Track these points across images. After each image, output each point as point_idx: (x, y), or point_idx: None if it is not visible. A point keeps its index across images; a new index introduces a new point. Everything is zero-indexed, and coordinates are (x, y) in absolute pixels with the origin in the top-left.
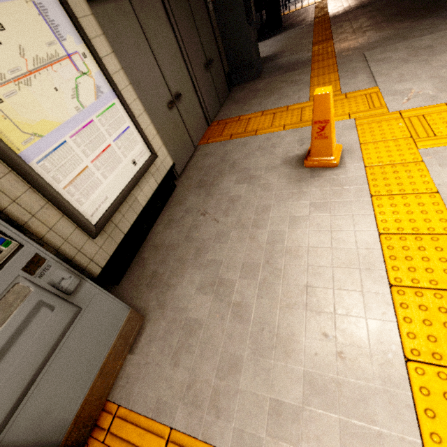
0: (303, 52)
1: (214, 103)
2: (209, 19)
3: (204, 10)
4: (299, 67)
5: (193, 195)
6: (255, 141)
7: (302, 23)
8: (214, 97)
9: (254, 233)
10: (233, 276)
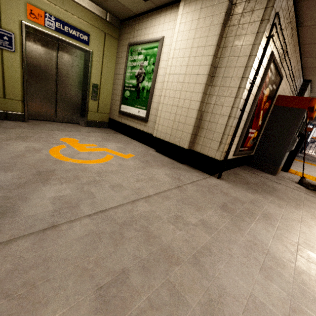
0: None
1: None
2: None
3: None
4: None
5: None
6: (306, 164)
7: (313, 156)
8: None
9: (315, 171)
10: (312, 172)
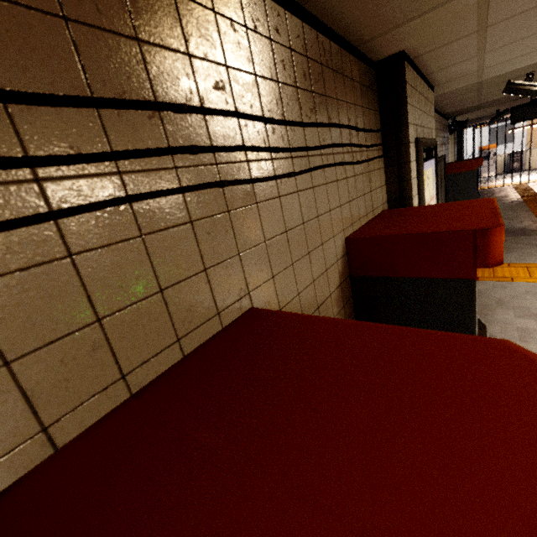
0: (527, 222)
1: None
2: (444, 186)
3: (443, 180)
4: (531, 233)
5: None
6: (517, 286)
7: (505, 199)
8: None
9: None
10: None
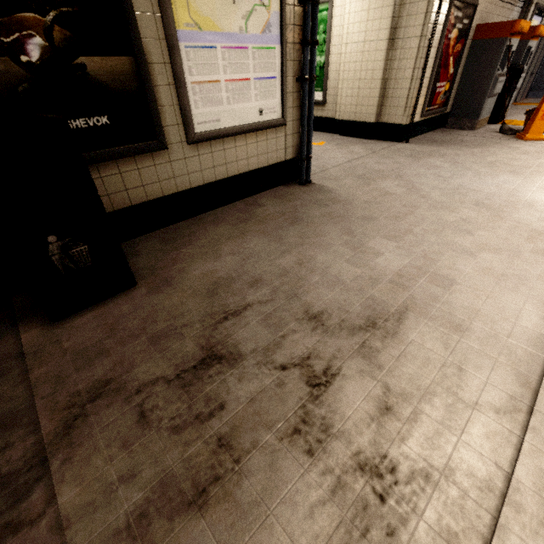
0: None
1: (520, 95)
2: (543, 54)
3: None
4: None
5: (514, 110)
6: None
7: None
8: (522, 93)
9: None
10: None
